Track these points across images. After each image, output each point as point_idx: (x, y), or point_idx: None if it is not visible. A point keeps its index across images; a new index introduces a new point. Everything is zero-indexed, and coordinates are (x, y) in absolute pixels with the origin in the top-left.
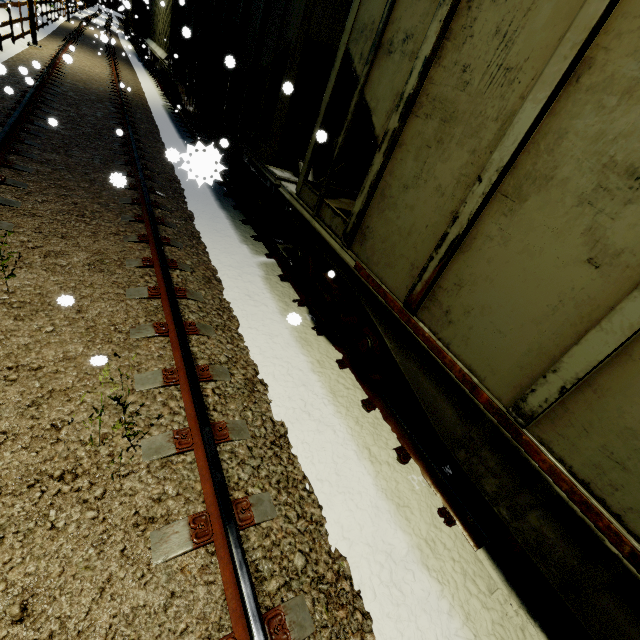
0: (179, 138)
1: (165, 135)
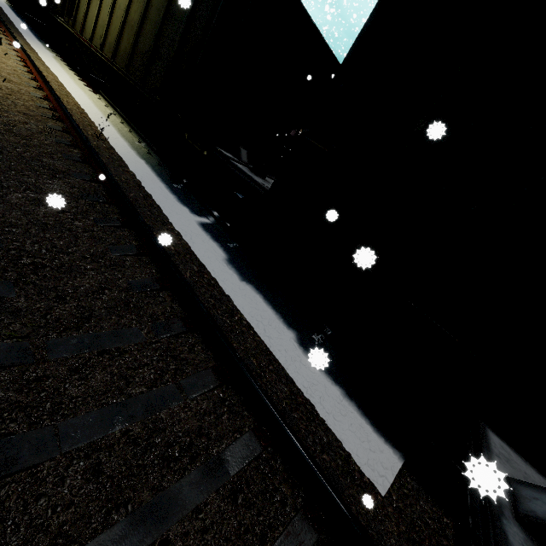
0: (17, 17)
1: (7, 12)
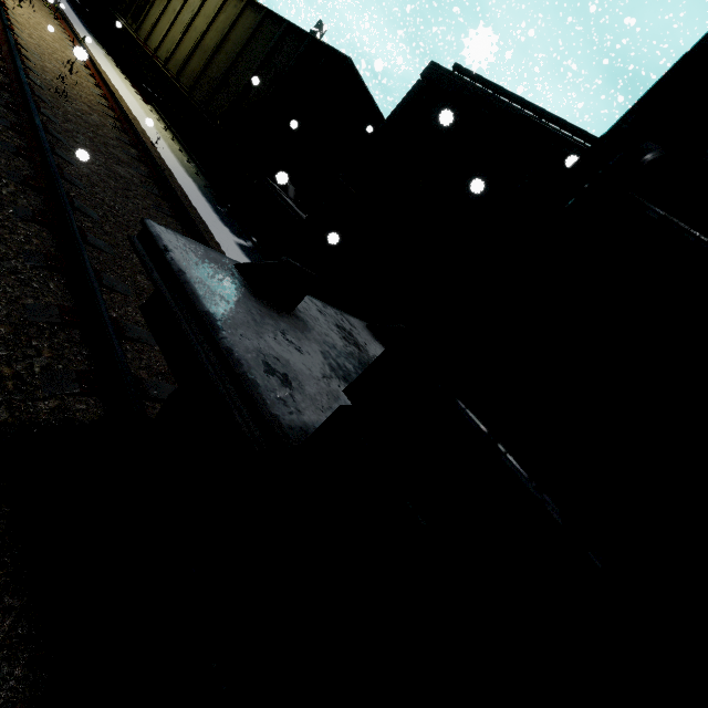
0: None
1: None
